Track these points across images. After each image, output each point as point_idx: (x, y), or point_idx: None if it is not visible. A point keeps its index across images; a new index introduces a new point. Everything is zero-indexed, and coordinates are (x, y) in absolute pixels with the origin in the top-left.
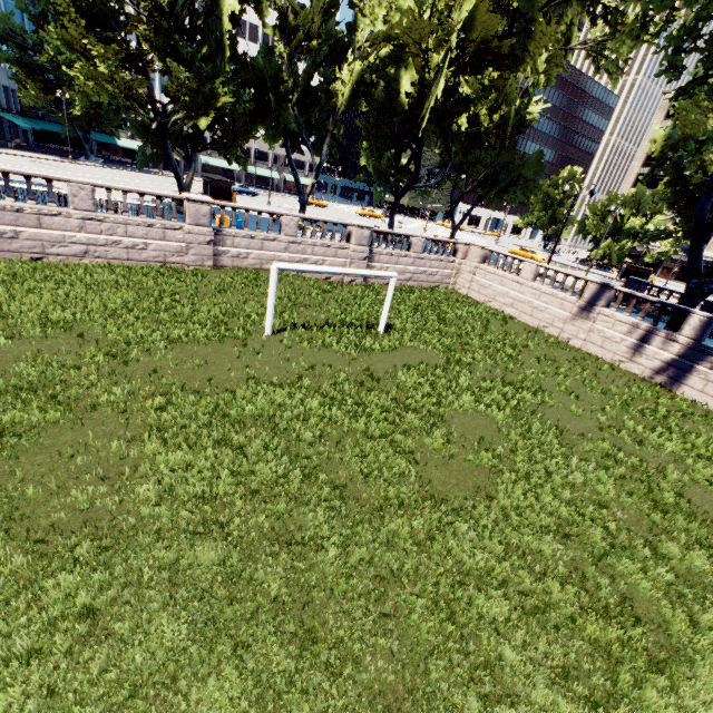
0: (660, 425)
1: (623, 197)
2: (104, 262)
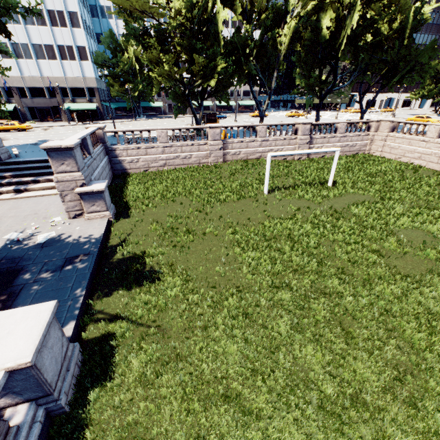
0: None
1: None
2: (173, 167)
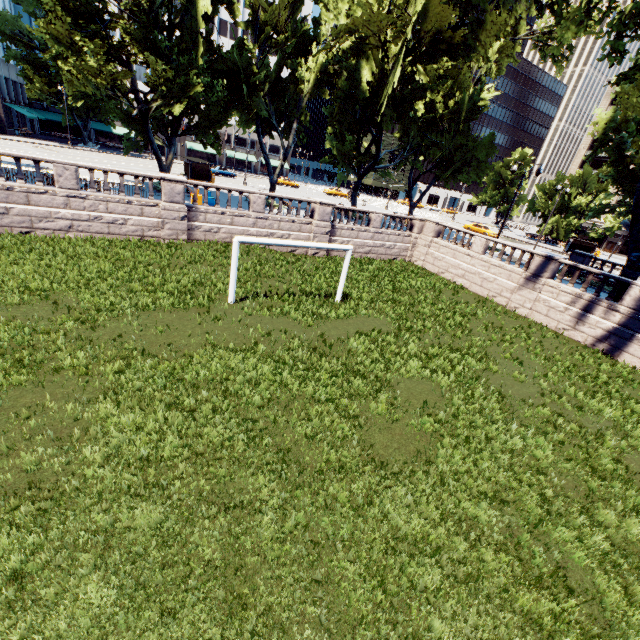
0: (600, 390)
1: (570, 177)
2: (87, 236)
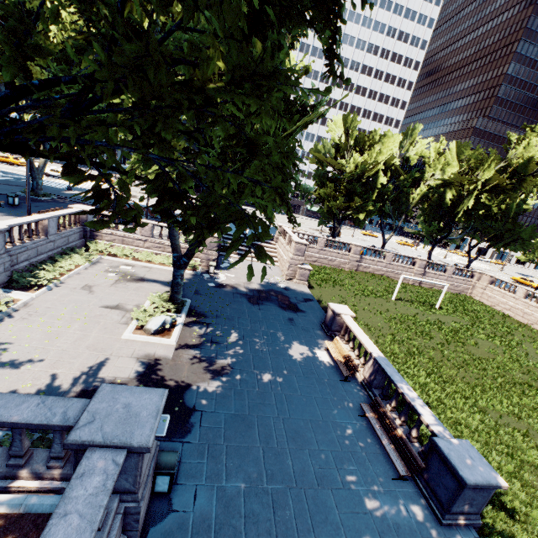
0: None
1: None
2: (320, 264)
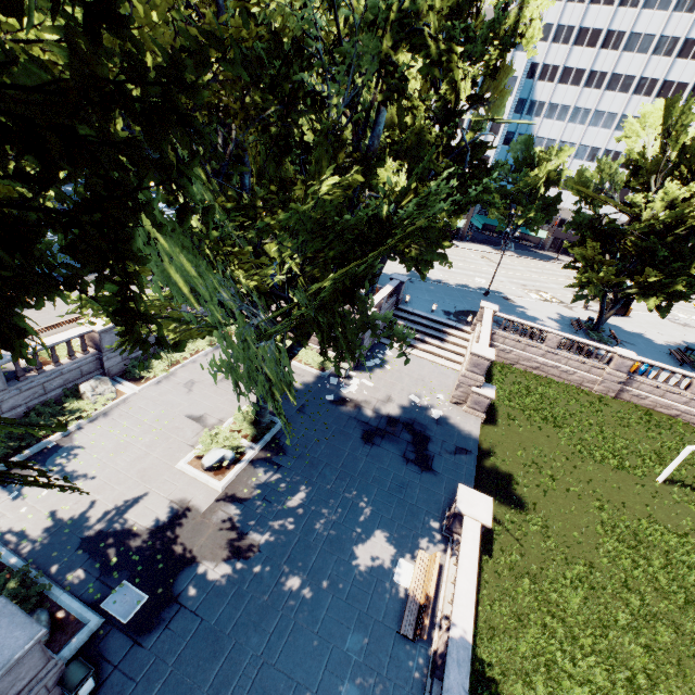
0: None
1: None
2: (543, 374)
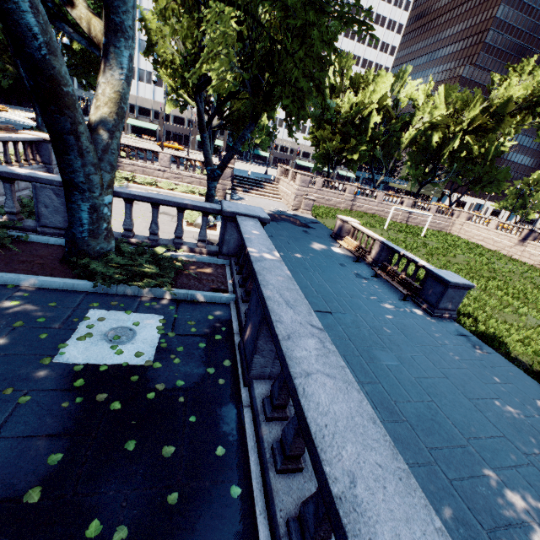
0: None
1: None
2: (318, 204)
